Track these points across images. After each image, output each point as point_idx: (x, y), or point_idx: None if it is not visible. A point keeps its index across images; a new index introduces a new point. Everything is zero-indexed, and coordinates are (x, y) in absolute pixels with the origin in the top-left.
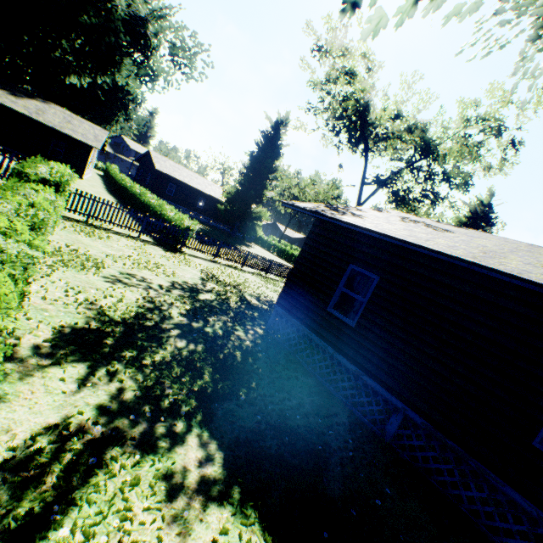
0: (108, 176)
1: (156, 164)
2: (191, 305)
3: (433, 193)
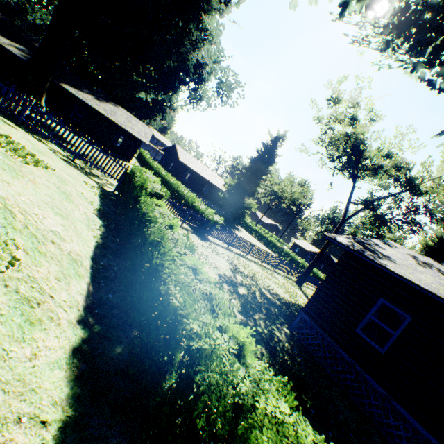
0: (141, 159)
1: (180, 156)
2: (240, 301)
3: (415, 223)
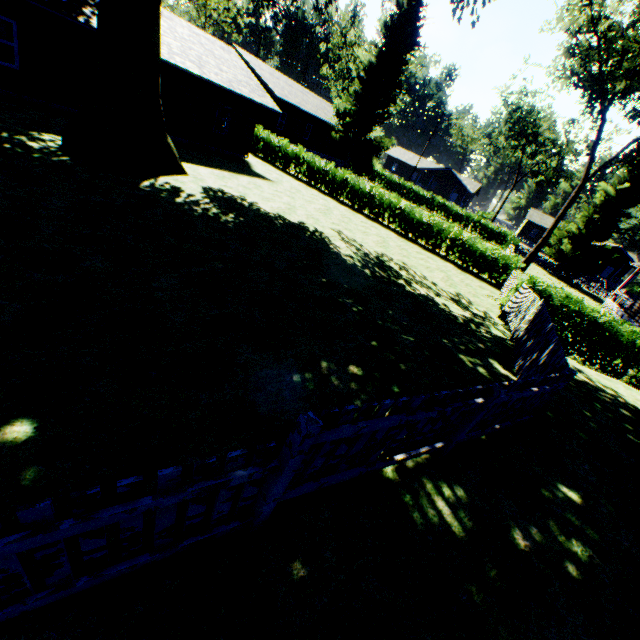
0: None
1: (268, 83)
2: None
3: None
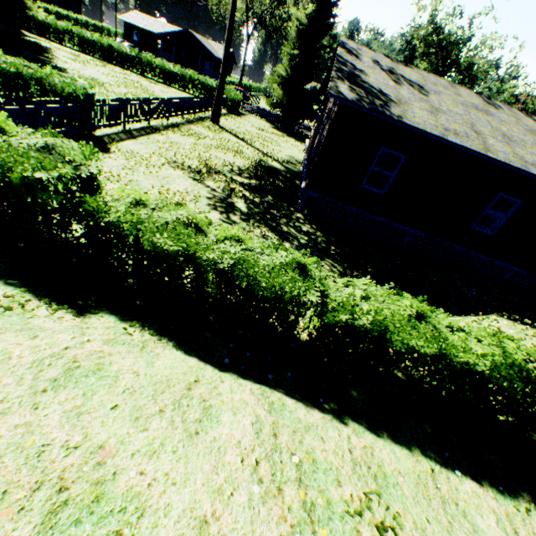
0: None
1: None
2: (265, 226)
3: None
